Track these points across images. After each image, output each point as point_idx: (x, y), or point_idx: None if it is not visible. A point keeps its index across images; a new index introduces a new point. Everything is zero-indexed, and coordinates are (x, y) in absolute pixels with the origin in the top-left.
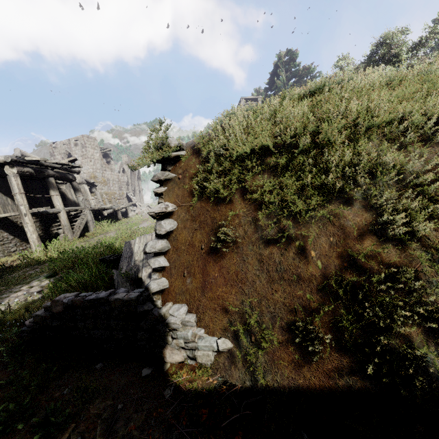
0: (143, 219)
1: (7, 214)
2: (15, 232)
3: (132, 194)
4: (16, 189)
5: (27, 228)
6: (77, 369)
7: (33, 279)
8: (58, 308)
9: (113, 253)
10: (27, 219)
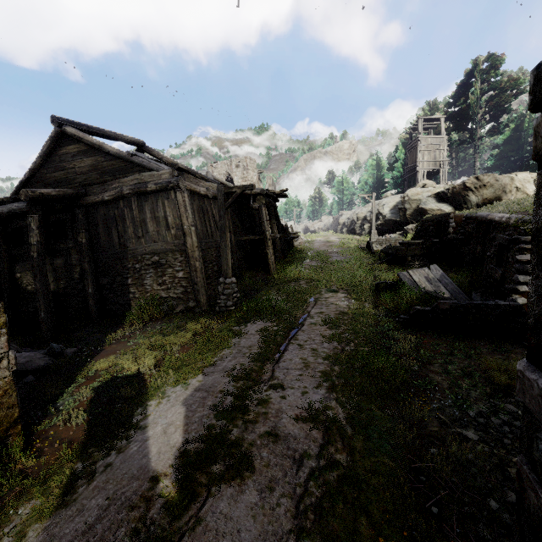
0: (324, 251)
1: (253, 237)
2: (242, 252)
3: (285, 222)
4: (264, 217)
5: (269, 250)
6: (471, 338)
7: (320, 291)
8: (446, 306)
9: (370, 280)
10: (269, 243)
